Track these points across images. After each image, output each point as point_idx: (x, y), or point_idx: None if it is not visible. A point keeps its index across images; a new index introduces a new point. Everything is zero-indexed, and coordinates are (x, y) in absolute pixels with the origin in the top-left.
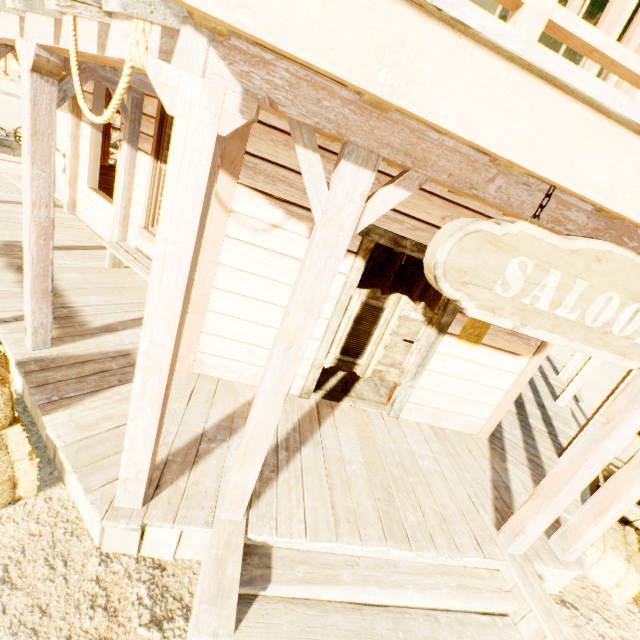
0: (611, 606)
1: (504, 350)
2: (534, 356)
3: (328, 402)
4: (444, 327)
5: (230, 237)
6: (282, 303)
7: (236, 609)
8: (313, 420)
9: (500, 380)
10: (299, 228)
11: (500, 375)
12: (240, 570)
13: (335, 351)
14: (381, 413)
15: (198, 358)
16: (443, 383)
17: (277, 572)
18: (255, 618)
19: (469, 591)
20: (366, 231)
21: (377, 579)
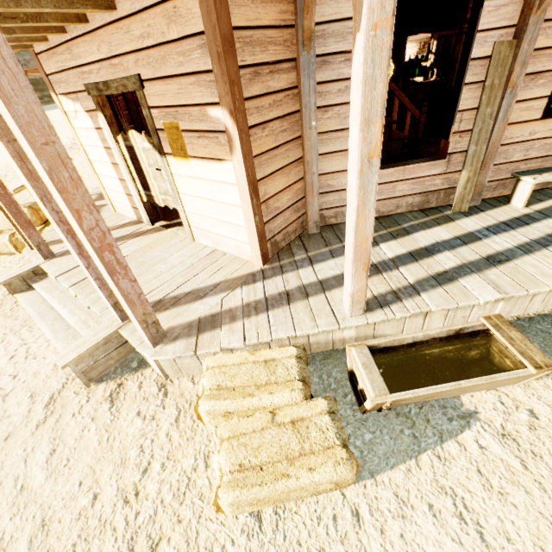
0: (202, 422)
1: (209, 158)
2: (232, 157)
3: (161, 228)
4: (160, 149)
5: (75, 128)
6: (107, 160)
7: (8, 279)
8: (135, 235)
9: (229, 195)
10: (80, 107)
11: (225, 189)
12: (23, 272)
13: (141, 188)
14: (187, 237)
15: (113, 203)
16: (197, 205)
17: (42, 282)
18: (29, 293)
19: (84, 325)
20: (88, 91)
21: (62, 300)
